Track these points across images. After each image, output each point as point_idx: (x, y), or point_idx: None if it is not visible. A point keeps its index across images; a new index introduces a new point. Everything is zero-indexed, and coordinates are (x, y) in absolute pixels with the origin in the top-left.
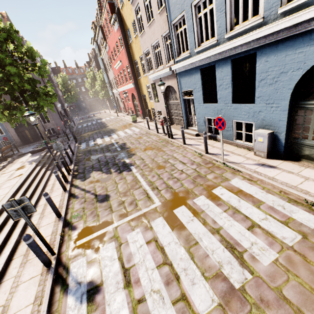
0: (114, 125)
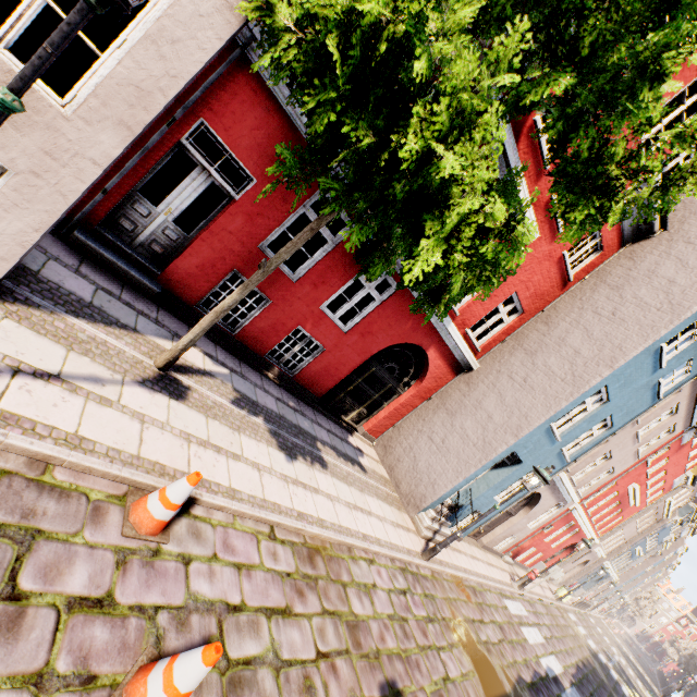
0: (579, 641)
